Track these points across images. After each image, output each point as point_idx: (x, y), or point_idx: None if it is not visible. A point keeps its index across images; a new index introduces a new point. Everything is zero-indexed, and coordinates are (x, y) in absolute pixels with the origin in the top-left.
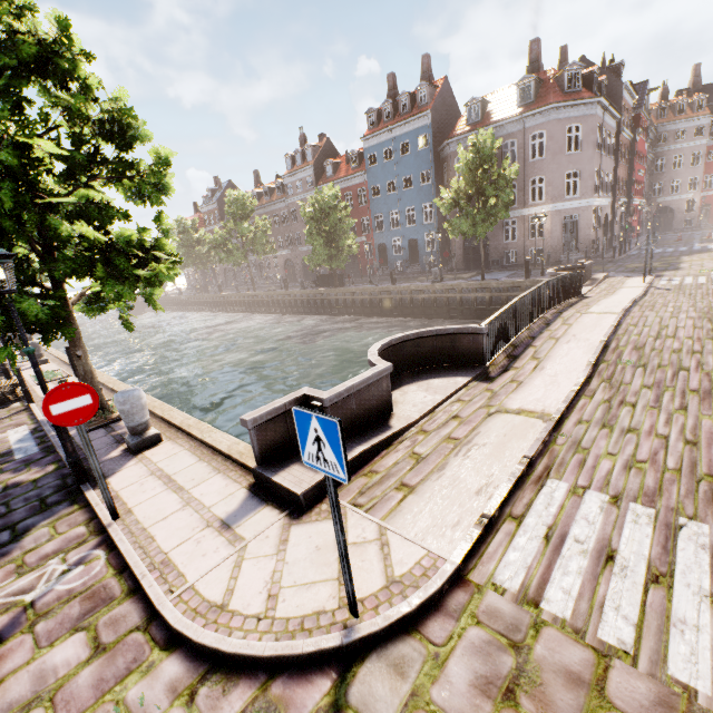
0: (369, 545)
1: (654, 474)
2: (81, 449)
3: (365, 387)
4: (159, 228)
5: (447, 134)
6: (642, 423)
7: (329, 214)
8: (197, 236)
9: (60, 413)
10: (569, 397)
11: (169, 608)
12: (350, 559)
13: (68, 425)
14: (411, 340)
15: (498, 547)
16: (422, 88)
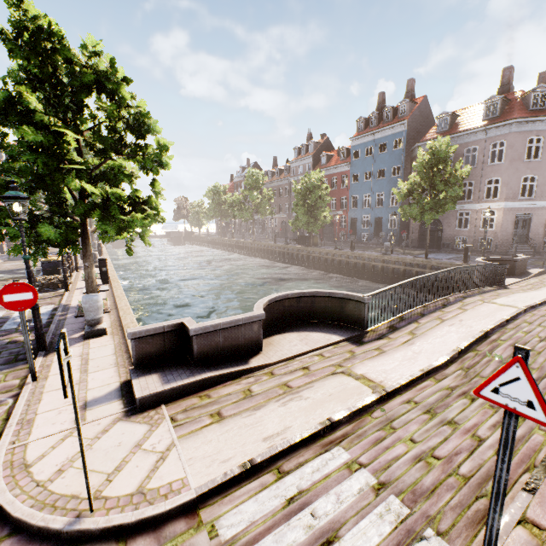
0: (152, 454)
1: (439, 473)
2: (63, 328)
3: (235, 326)
4: (153, 190)
5: (420, 139)
6: (467, 419)
7: (312, 191)
8: (225, 198)
9: (10, 301)
10: (414, 375)
11: (0, 455)
12: (130, 461)
13: (13, 309)
14: (307, 297)
15: (245, 493)
16: (403, 103)
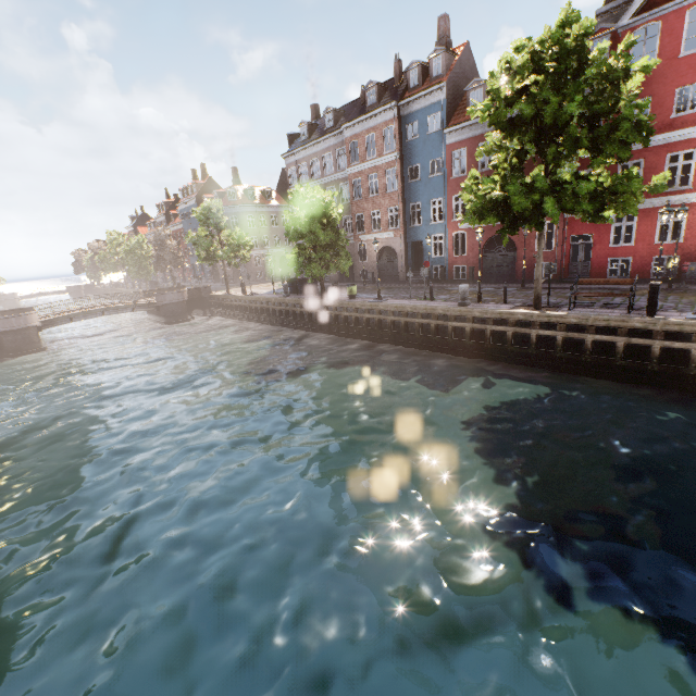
0: None
1: None
2: None
3: None
4: None
5: None
6: None
7: (134, 252)
8: None
9: None
10: None
11: None
12: None
13: None
14: (21, 310)
15: None
16: (194, 184)
